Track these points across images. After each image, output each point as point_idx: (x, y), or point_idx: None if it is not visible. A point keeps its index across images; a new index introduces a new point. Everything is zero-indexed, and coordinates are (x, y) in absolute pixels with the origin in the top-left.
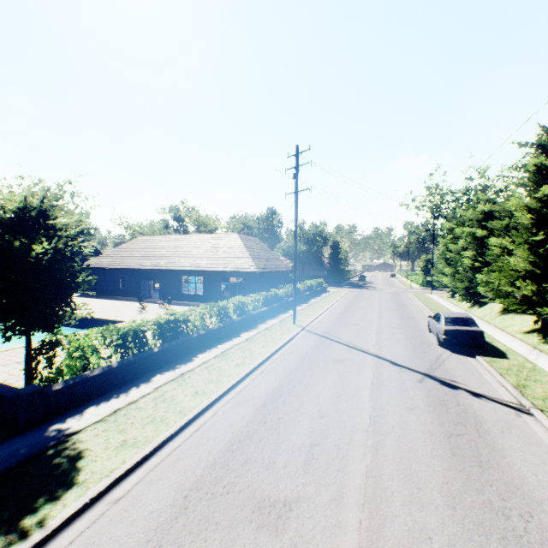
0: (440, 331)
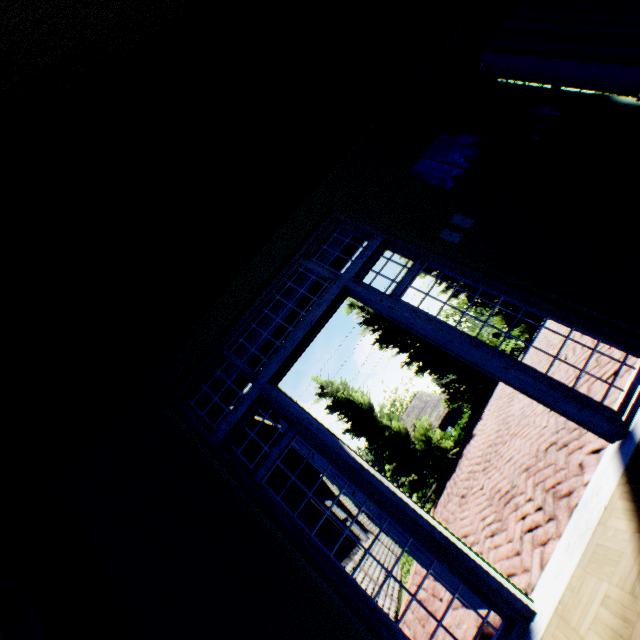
0: None
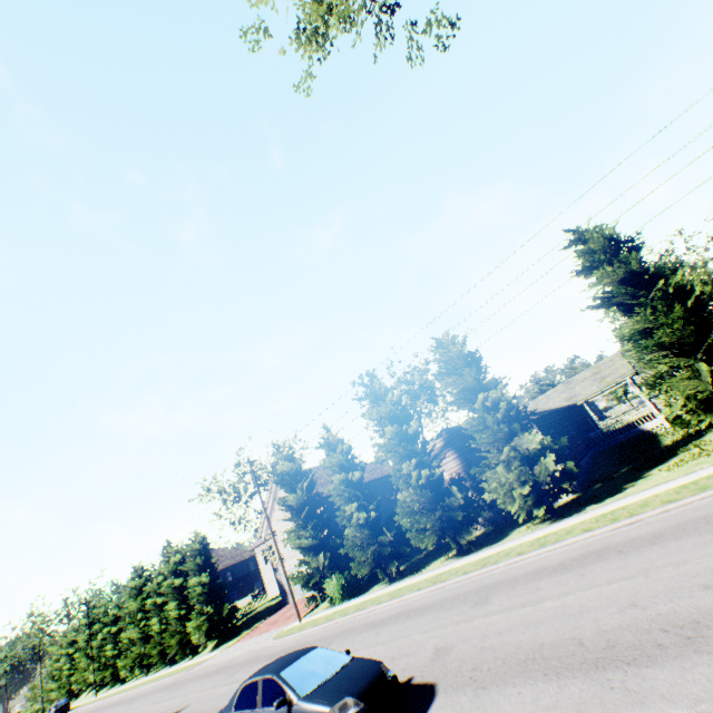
0: (54, 712)
